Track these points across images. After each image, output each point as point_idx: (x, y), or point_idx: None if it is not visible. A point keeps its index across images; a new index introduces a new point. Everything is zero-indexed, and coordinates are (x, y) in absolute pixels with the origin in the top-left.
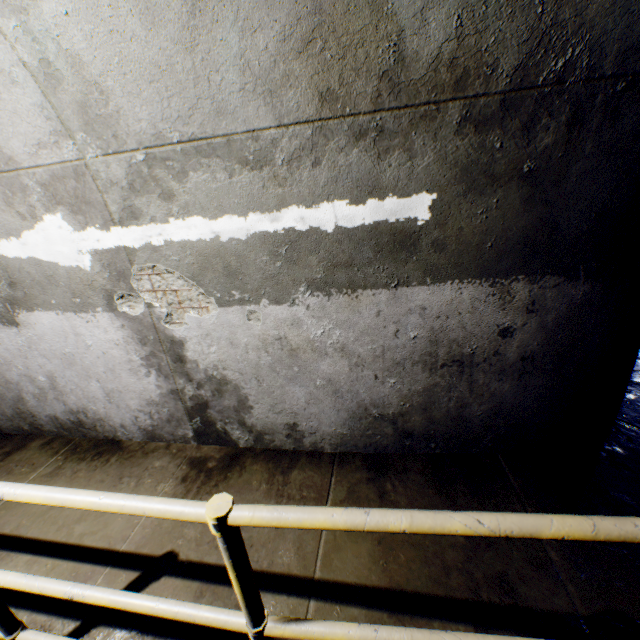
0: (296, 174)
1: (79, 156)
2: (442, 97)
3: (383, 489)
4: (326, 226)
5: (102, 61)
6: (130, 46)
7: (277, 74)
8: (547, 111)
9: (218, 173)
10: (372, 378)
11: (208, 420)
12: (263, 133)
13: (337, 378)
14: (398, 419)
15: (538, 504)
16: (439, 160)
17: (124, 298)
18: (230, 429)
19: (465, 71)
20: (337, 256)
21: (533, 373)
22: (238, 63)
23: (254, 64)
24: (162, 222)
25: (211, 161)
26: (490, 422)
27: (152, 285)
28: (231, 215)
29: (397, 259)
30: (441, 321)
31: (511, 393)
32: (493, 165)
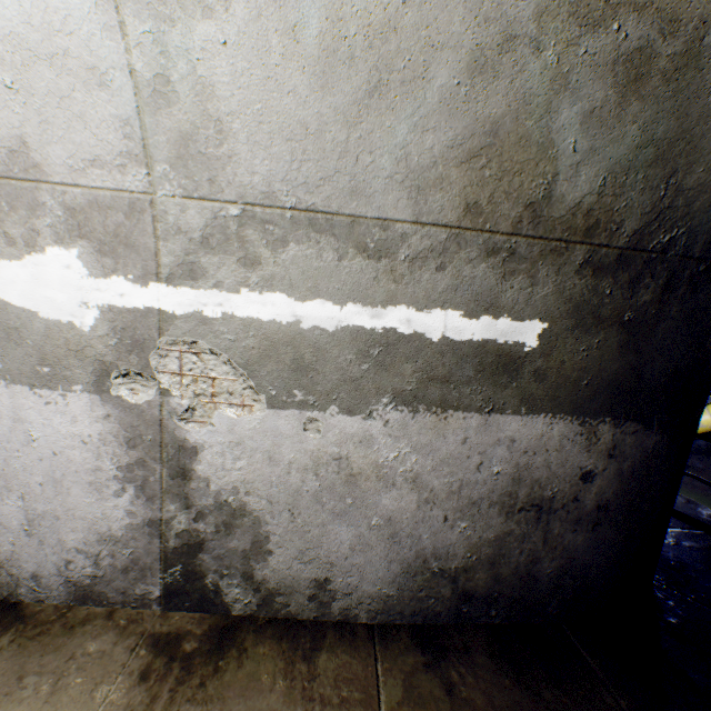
0: (416, 273)
1: (147, 189)
2: (572, 238)
3: (449, 680)
4: (432, 334)
5: (240, 101)
6: (283, 98)
7: (432, 174)
8: (650, 273)
9: (326, 252)
10: (441, 519)
11: (194, 570)
12: (395, 224)
13: (399, 517)
14: (460, 576)
15: (628, 694)
16: (556, 292)
17: (127, 377)
18: (226, 585)
19: (596, 222)
20: (435, 368)
21: (605, 524)
22: (396, 152)
23: (413, 158)
24: (229, 290)
25: (323, 237)
26: (558, 582)
27: (180, 366)
28: (325, 300)
29: (497, 382)
30: (528, 457)
31: (583, 547)
32: (601, 308)
